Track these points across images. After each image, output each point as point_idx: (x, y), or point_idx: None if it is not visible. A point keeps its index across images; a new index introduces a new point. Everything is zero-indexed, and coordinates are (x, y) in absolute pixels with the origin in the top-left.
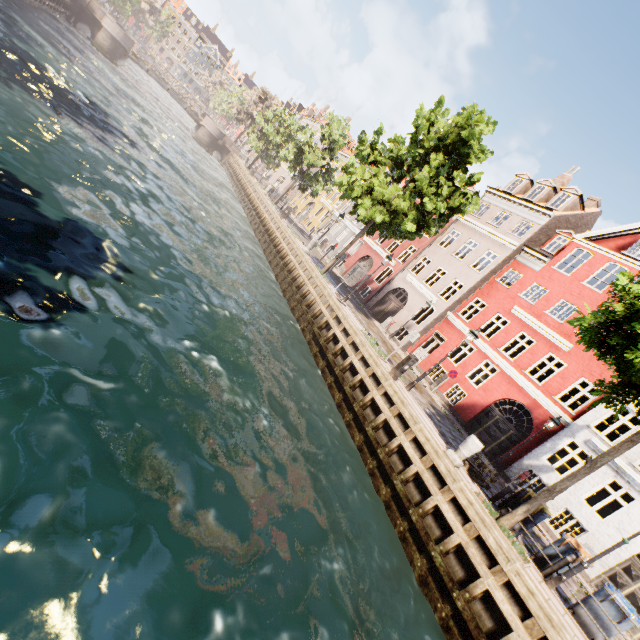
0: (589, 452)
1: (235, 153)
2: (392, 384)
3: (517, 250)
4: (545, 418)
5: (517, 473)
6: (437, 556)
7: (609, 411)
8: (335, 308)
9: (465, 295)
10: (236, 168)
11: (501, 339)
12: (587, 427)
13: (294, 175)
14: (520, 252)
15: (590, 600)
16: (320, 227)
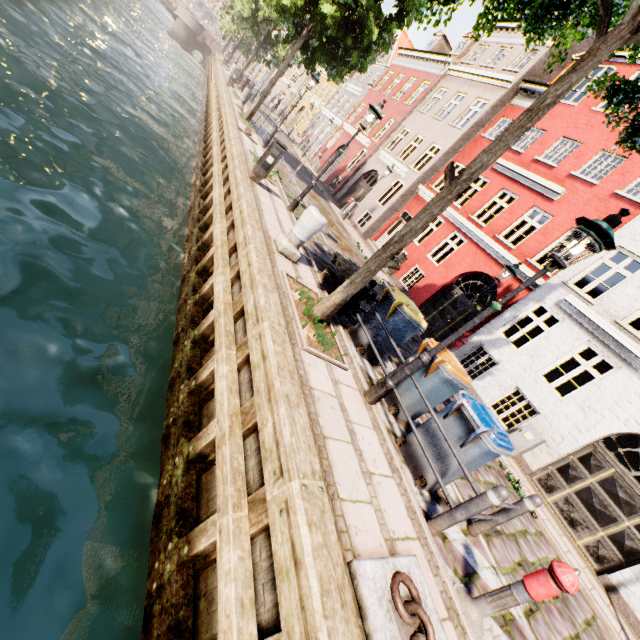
0: (560, 316)
1: (217, 52)
2: (236, 172)
3: (513, 89)
4: (513, 287)
5: (463, 353)
6: (188, 344)
7: (598, 260)
8: (225, 129)
9: (441, 161)
10: (211, 62)
11: (476, 203)
12: (563, 285)
13: (260, 48)
14: (517, 92)
15: (431, 419)
16: (305, 130)
